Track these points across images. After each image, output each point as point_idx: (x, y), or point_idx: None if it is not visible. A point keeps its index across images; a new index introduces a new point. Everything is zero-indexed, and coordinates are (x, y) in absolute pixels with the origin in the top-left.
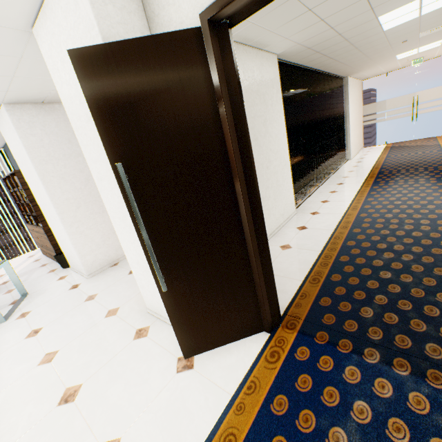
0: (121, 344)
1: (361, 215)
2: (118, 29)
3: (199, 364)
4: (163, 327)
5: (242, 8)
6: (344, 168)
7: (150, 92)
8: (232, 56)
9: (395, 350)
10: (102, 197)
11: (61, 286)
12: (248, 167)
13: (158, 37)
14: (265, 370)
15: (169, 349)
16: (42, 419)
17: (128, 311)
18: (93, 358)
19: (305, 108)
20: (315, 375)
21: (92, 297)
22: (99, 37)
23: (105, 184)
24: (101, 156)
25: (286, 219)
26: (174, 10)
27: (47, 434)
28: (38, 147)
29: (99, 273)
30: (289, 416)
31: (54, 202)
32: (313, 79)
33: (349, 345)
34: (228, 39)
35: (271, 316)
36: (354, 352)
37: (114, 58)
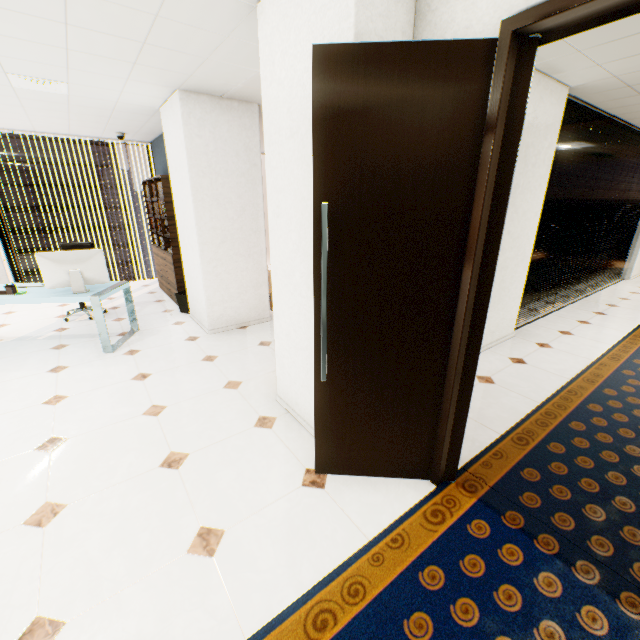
0: (239, 426)
1: (624, 372)
2: (377, 24)
3: (333, 486)
4: (293, 425)
5: (572, 21)
6: (613, 290)
7: (395, 118)
8: (527, 89)
9: (628, 581)
10: (270, 238)
11: (176, 333)
12: (492, 252)
13: (432, 45)
14: (420, 528)
15: (297, 454)
16: (142, 474)
17: (252, 390)
18: (204, 430)
19: (583, 179)
20: (492, 563)
21: (211, 358)
22: (351, 32)
23: (281, 222)
24: (290, 186)
25: (496, 340)
26: (462, 8)
27: (147, 492)
28: (200, 153)
29: (223, 332)
30: (442, 595)
31: (199, 228)
32: (612, 135)
33: (554, 546)
34: (531, 62)
35: (446, 464)
36: (560, 558)
37: (365, 64)
